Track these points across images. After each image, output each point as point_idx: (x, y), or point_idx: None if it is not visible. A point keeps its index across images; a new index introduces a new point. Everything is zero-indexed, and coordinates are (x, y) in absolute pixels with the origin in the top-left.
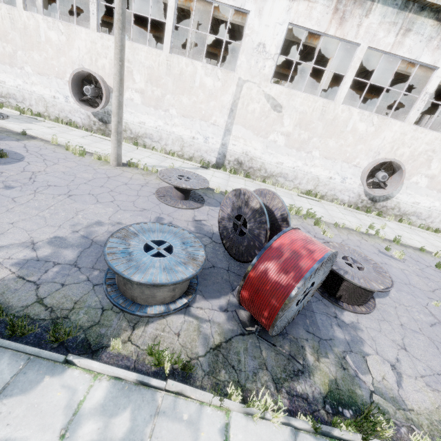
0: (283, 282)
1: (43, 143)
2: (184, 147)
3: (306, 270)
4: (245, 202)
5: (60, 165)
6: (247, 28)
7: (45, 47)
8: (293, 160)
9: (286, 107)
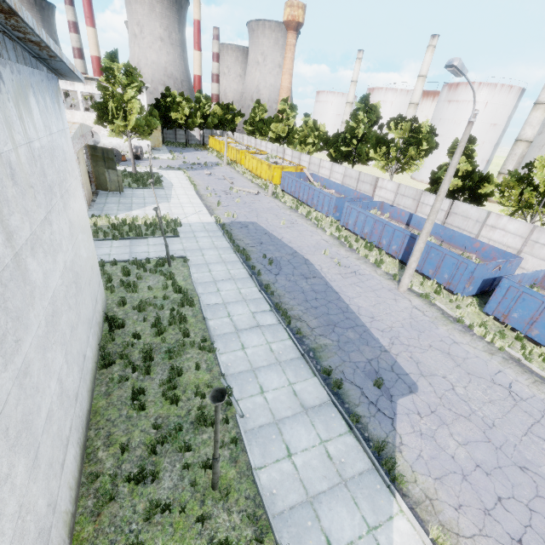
0: None
1: None
2: None
3: None
4: None
5: None
6: None
7: None
8: None
9: None
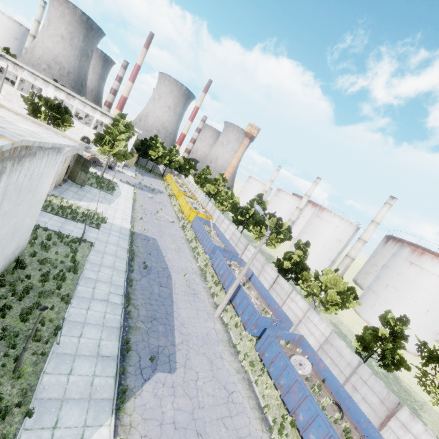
0: None
1: None
2: None
3: None
4: None
5: None
6: (42, 92)
7: None
8: None
9: None
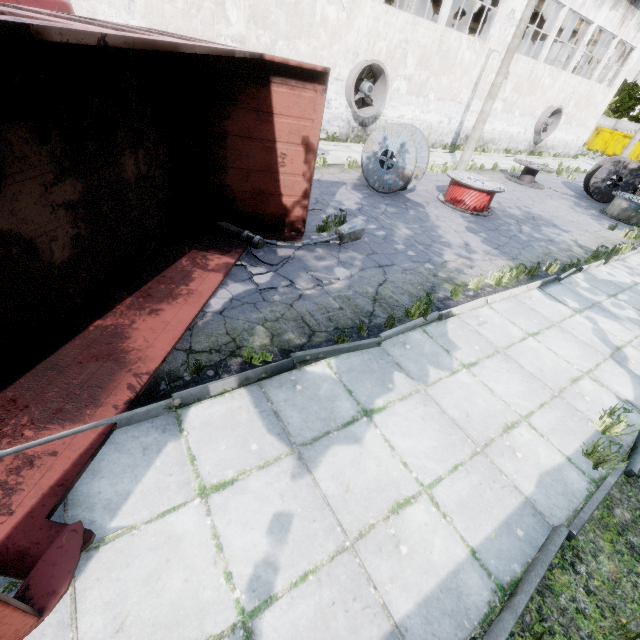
0: None
1: None
2: (430, 134)
3: None
4: (624, 167)
5: None
6: None
7: (317, 32)
8: (502, 124)
9: (512, 73)
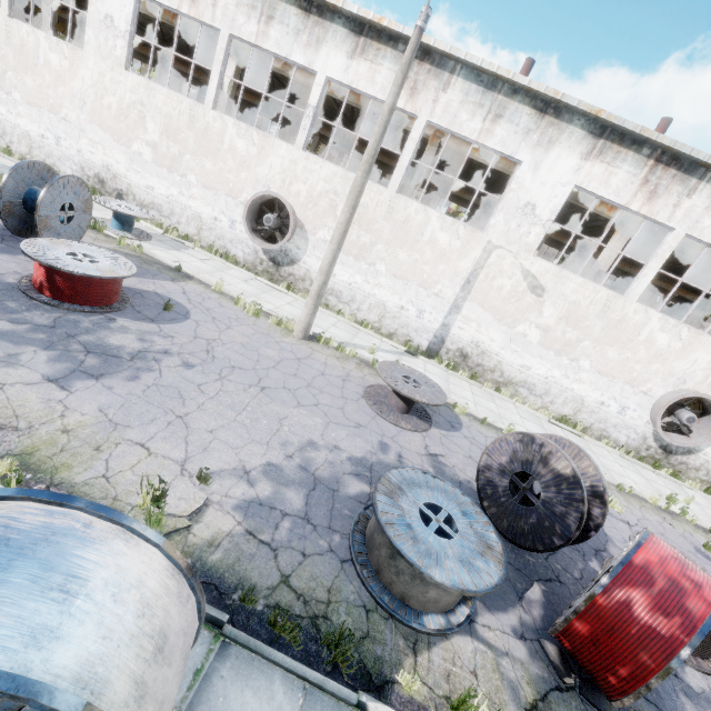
0: (662, 629)
1: (204, 288)
2: (384, 317)
3: (701, 618)
4: (542, 457)
5: (235, 331)
6: (513, 182)
7: (225, 157)
8: (548, 367)
9: (551, 291)
